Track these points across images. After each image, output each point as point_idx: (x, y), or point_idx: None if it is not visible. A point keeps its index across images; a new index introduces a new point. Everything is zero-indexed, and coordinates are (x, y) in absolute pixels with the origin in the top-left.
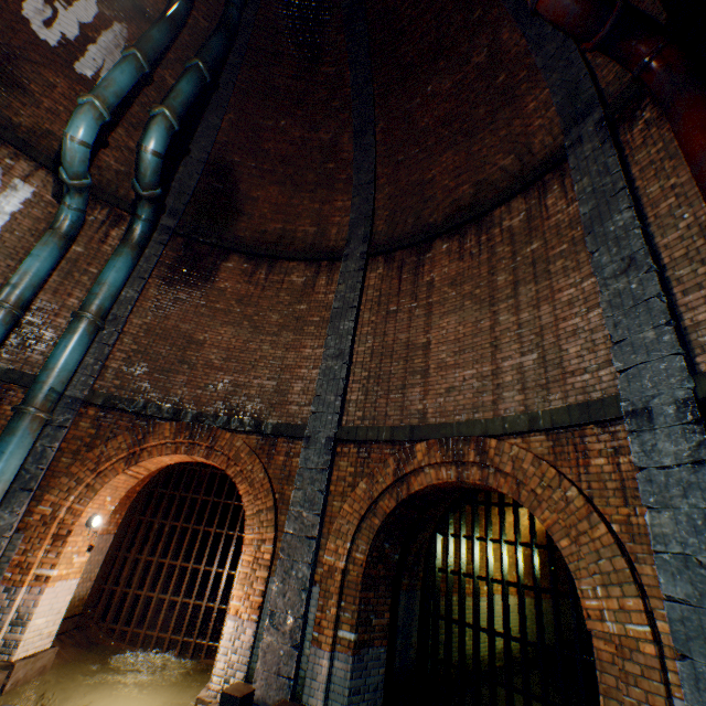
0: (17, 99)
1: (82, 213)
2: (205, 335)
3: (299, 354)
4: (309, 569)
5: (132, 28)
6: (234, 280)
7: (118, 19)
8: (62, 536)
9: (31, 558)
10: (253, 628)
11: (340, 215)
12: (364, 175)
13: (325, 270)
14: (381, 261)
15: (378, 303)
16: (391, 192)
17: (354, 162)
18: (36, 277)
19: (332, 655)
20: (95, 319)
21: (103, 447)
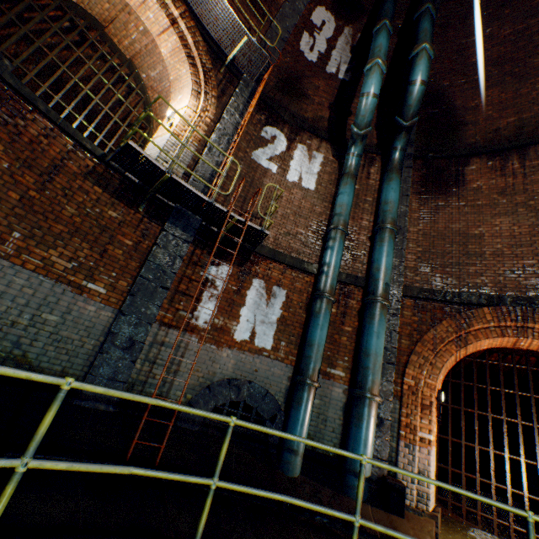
0: (303, 104)
1: (359, 158)
2: (478, 230)
3: None
4: None
5: (354, 25)
6: (483, 178)
7: (346, 24)
8: (425, 406)
9: (413, 421)
10: None
11: None
12: None
13: None
14: None
15: None
16: None
17: None
18: (348, 207)
19: None
20: (393, 229)
21: (432, 330)
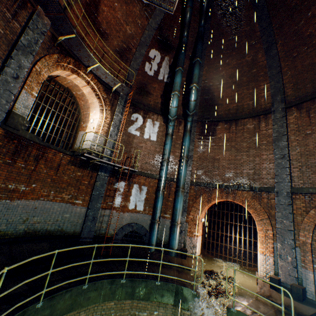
0: (149, 97)
1: (173, 126)
2: (218, 156)
3: (260, 158)
4: (292, 241)
5: (170, 55)
6: (222, 133)
7: (165, 55)
8: (196, 224)
9: (191, 230)
10: (272, 258)
11: (263, 92)
12: (274, 70)
13: (262, 119)
14: (293, 110)
15: (298, 131)
16: (291, 73)
17: (267, 65)
18: (169, 150)
19: (313, 273)
20: (186, 159)
21: (199, 198)
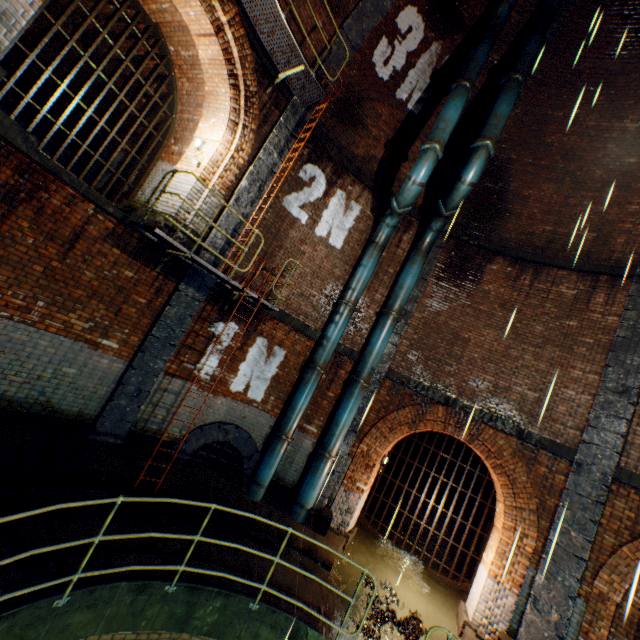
0: (357, 135)
1: (393, 228)
2: (469, 334)
3: (565, 373)
4: (576, 583)
5: (446, 42)
6: (496, 283)
7: (436, 38)
8: (369, 466)
9: (355, 476)
10: (513, 598)
11: (631, 221)
12: None
13: (604, 286)
14: None
15: None
16: None
17: None
18: (365, 283)
19: None
20: (397, 317)
21: (395, 413)
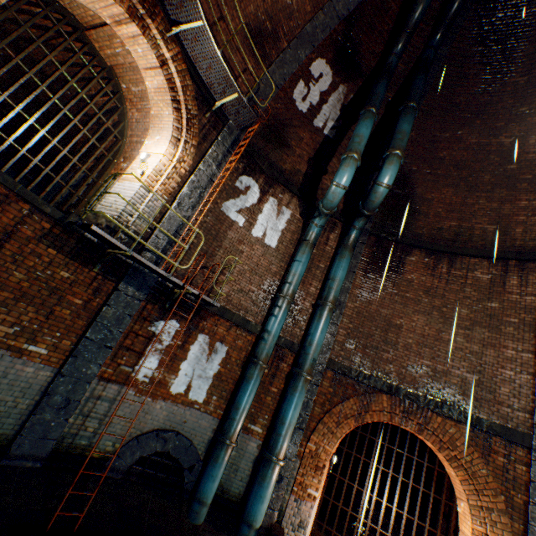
0: (284, 153)
1: (321, 228)
2: (400, 320)
3: (499, 353)
4: None
5: (350, 85)
6: (417, 272)
7: (342, 82)
8: (319, 467)
9: (306, 480)
10: None
11: (524, 214)
12: None
13: (514, 270)
14: None
15: None
16: None
17: None
18: (300, 276)
19: None
20: (333, 307)
21: (340, 405)
